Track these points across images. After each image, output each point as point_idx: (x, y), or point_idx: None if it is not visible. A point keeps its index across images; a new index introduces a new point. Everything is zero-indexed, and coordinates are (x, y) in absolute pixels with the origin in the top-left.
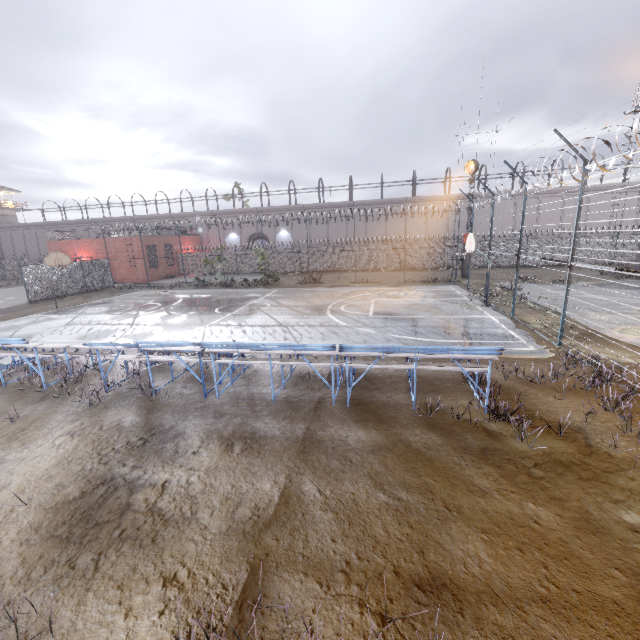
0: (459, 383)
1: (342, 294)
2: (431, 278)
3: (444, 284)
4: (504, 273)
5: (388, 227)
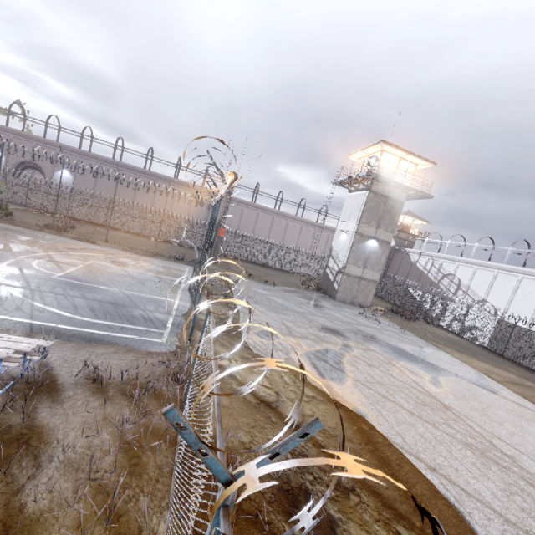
0: (7, 379)
1: (68, 248)
2: (178, 256)
3: (186, 264)
4: (245, 267)
5: (175, 203)
